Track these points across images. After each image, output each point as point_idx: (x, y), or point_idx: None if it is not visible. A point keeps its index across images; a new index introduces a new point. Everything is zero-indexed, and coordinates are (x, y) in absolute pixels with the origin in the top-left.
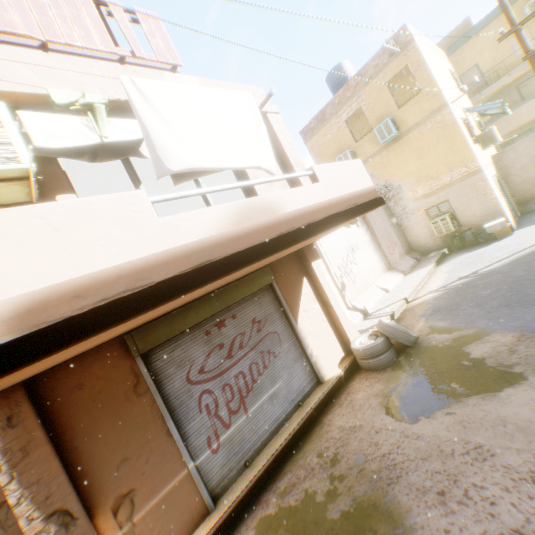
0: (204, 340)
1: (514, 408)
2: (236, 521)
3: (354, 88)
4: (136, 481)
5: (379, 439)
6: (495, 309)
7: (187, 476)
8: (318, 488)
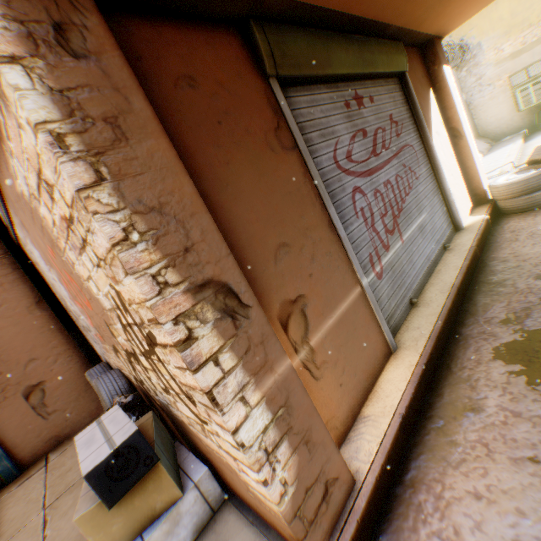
0: (345, 113)
1: None
2: (442, 361)
3: None
4: (303, 285)
5: None
6: None
7: (361, 297)
8: None
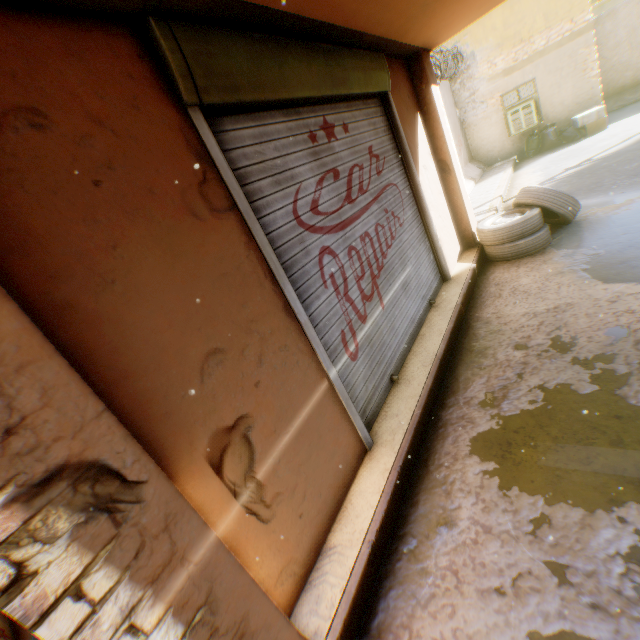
0: (309, 149)
1: None
2: (421, 455)
3: None
4: (246, 401)
5: (629, 306)
6: None
7: (329, 394)
8: (566, 380)
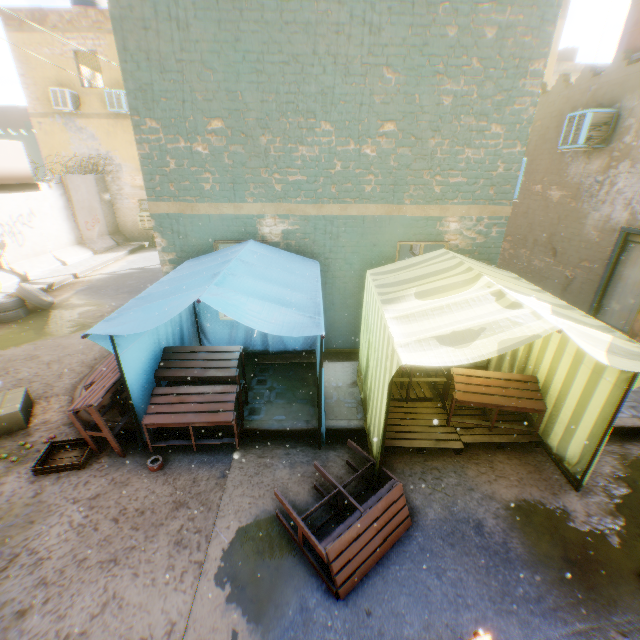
0: None
1: (73, 340)
2: None
3: (94, 23)
4: None
5: None
6: (123, 294)
7: None
8: None
